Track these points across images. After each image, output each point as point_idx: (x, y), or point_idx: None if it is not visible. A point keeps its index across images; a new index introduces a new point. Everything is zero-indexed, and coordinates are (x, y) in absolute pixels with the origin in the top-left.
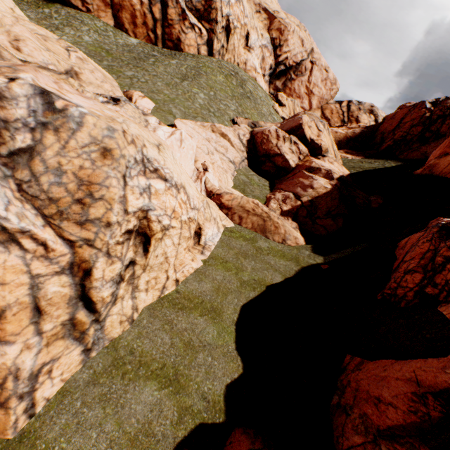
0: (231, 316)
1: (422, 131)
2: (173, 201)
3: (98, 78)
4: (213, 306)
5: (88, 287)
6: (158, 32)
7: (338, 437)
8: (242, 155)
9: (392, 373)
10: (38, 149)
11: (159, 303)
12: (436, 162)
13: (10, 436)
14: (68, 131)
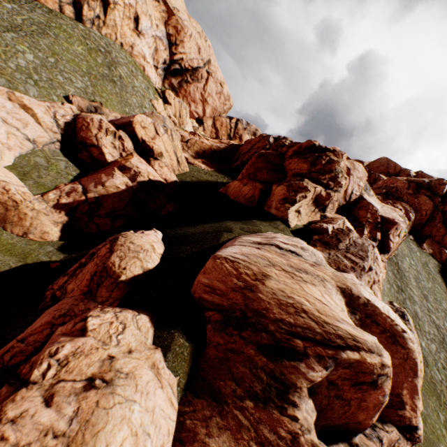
0: None
1: None
2: None
3: None
4: None
5: None
6: None
7: None
8: (53, 136)
9: None
10: None
11: None
12: (230, 184)
13: None
14: None
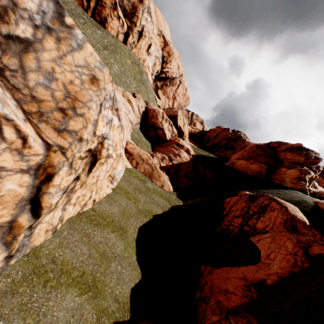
0: (133, 235)
1: (226, 143)
2: (118, 137)
3: None
4: (120, 226)
5: (43, 192)
6: (91, 4)
7: (202, 319)
8: (137, 120)
9: (232, 274)
10: (36, 46)
11: (79, 218)
12: (235, 161)
13: None
14: (68, 46)
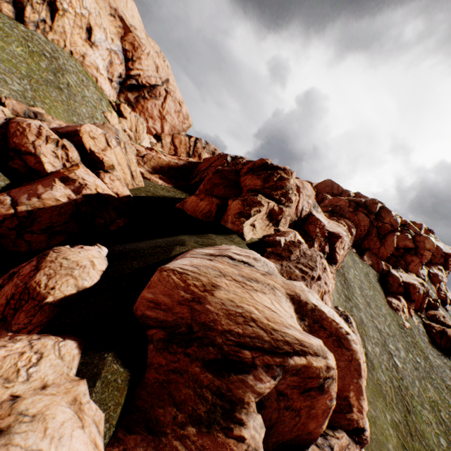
0: None
1: None
2: None
3: None
4: None
5: None
6: None
7: None
8: None
9: None
10: None
11: None
12: (187, 200)
13: None
14: None
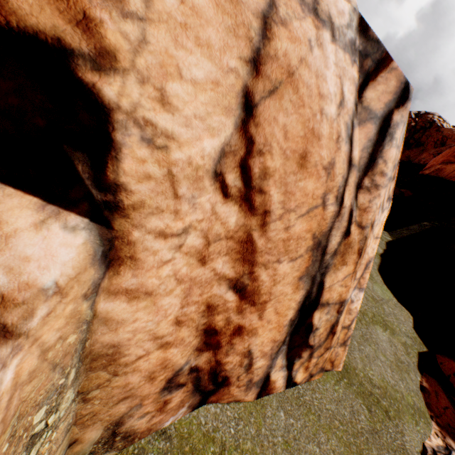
0: (378, 278)
1: (408, 138)
2: None
3: None
4: None
5: None
6: None
7: None
8: None
9: None
10: None
11: None
12: (443, 167)
13: (340, 369)
14: None
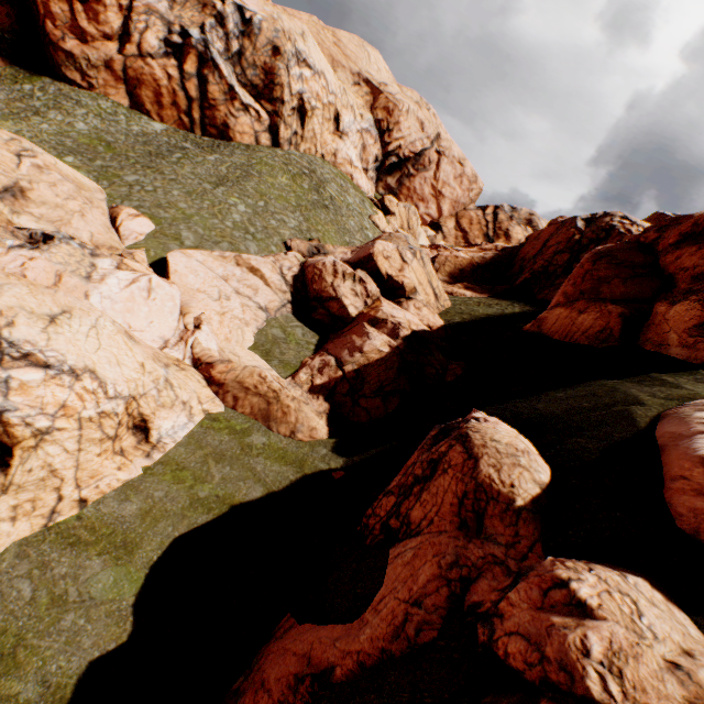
0: (150, 554)
1: (570, 261)
2: (63, 393)
3: (62, 193)
4: (127, 540)
5: None
6: (195, 115)
7: None
8: (283, 298)
9: (296, 644)
10: None
11: (42, 535)
12: (544, 316)
13: None
14: None
